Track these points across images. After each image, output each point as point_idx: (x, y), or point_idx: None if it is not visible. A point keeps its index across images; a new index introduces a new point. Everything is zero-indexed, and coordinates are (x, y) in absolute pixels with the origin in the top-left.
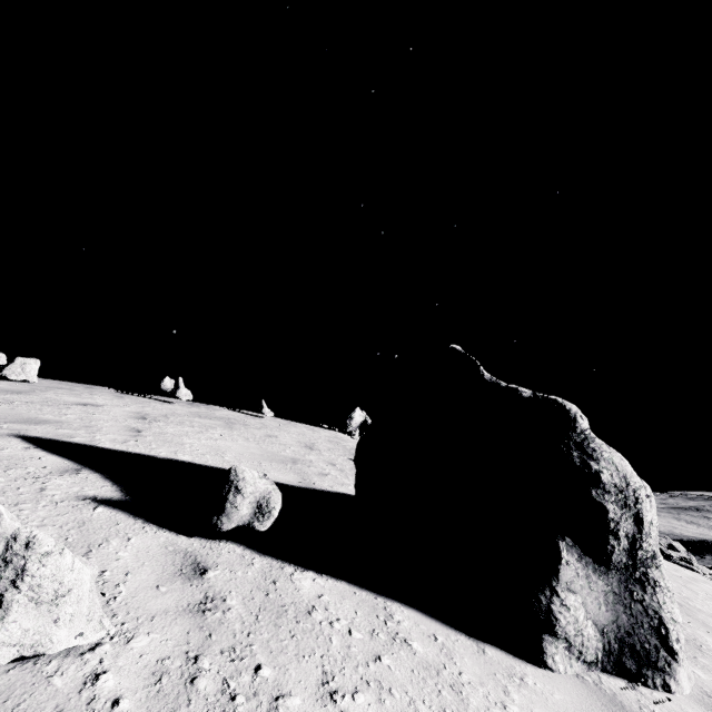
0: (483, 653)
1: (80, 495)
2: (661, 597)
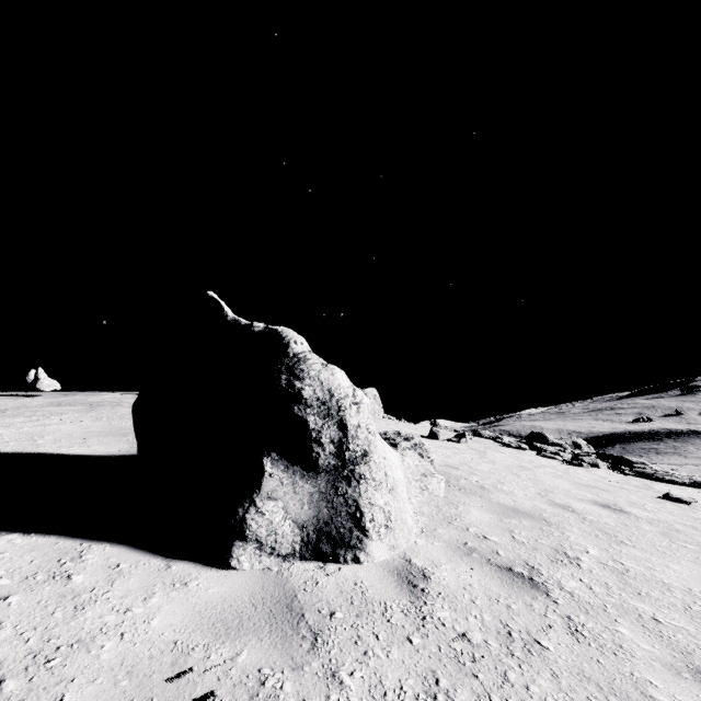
0: (165, 570)
1: None
2: (364, 488)
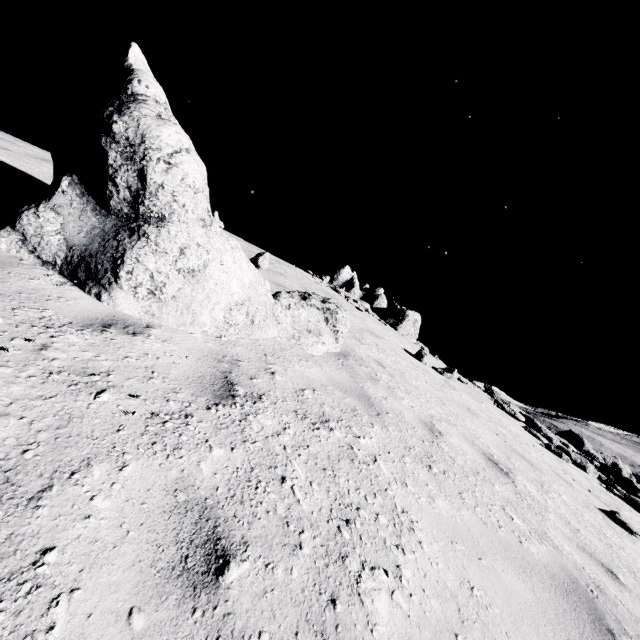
0: None
1: None
2: (141, 245)
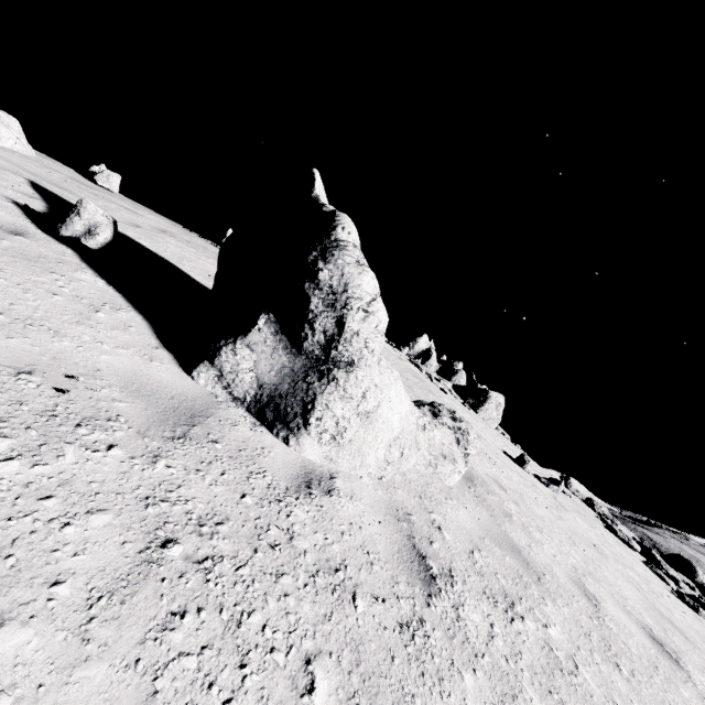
0: (152, 347)
1: (10, 198)
2: (330, 390)
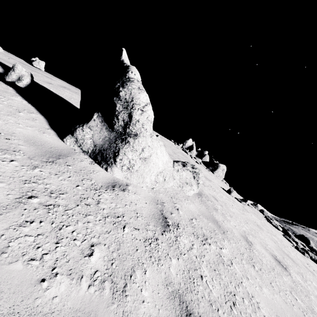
0: (45, 128)
1: None
2: (126, 147)
